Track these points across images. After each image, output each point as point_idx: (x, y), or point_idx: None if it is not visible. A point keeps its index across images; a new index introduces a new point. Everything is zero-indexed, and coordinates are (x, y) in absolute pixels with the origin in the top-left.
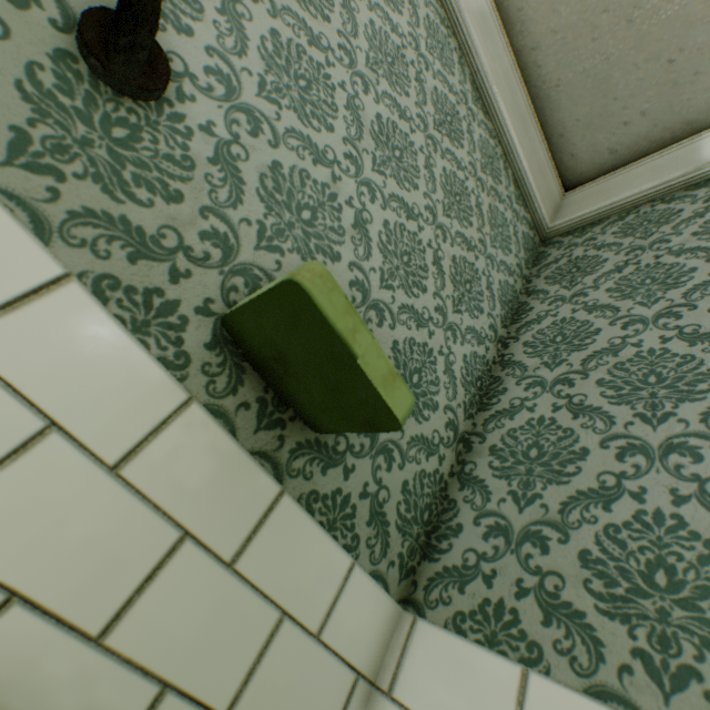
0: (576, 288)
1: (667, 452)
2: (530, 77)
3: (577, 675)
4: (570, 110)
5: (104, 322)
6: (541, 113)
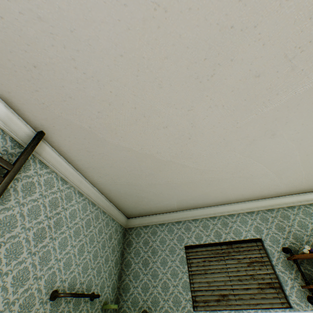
0: (130, 250)
1: (136, 287)
2: (121, 210)
3: (130, 312)
4: (127, 212)
5: None
6: (123, 212)
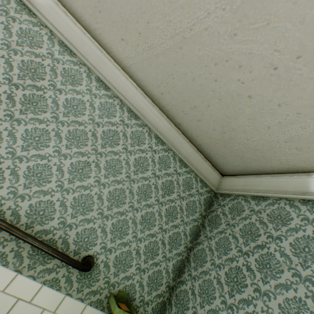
0: (211, 234)
1: None
2: (201, 150)
3: None
4: (216, 159)
5: (92, 308)
6: (208, 157)
